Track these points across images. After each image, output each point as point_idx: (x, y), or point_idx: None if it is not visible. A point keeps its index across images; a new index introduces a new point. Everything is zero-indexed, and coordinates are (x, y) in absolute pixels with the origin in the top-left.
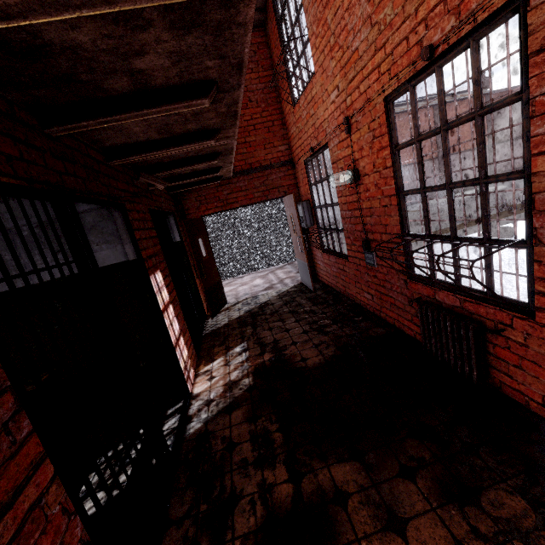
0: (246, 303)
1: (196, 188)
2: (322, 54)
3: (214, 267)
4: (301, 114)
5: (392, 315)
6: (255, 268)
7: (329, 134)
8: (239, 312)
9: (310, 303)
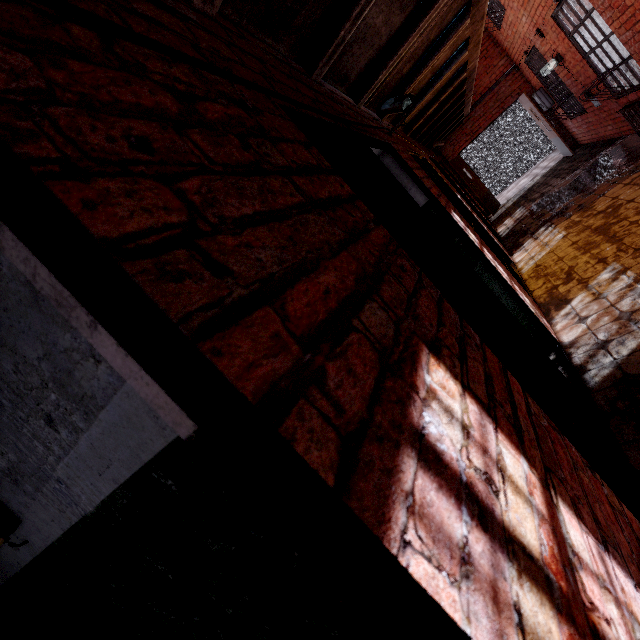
0: (516, 196)
1: (447, 138)
2: (506, 1)
3: (480, 184)
4: (507, 33)
5: (626, 129)
6: (517, 175)
7: (532, 40)
8: (512, 202)
9: (569, 164)
